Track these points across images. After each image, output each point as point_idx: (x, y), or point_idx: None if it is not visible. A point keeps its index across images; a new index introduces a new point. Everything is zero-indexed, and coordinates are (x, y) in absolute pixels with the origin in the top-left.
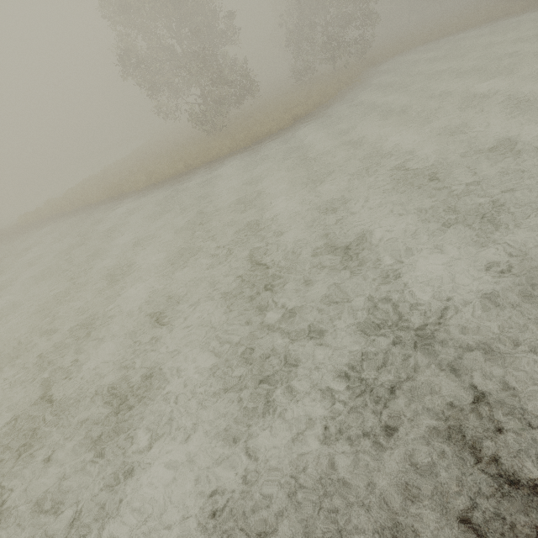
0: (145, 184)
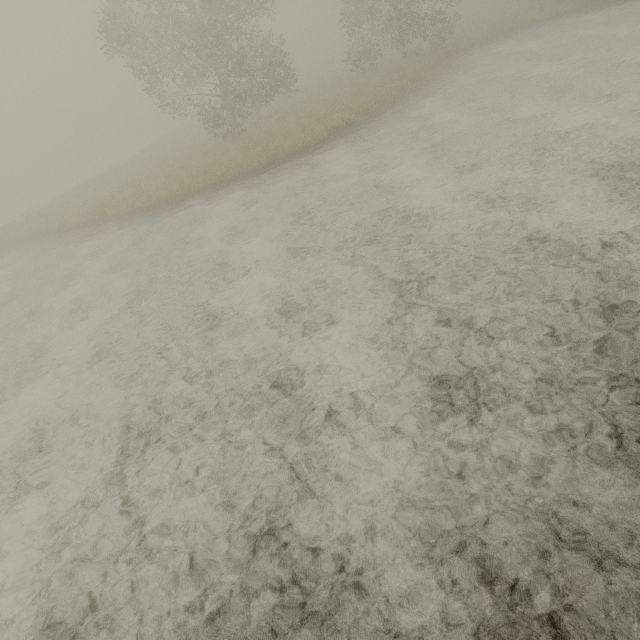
0: (131, 207)
